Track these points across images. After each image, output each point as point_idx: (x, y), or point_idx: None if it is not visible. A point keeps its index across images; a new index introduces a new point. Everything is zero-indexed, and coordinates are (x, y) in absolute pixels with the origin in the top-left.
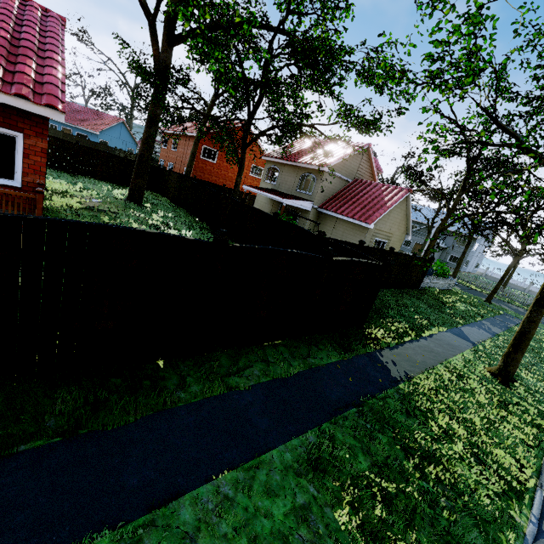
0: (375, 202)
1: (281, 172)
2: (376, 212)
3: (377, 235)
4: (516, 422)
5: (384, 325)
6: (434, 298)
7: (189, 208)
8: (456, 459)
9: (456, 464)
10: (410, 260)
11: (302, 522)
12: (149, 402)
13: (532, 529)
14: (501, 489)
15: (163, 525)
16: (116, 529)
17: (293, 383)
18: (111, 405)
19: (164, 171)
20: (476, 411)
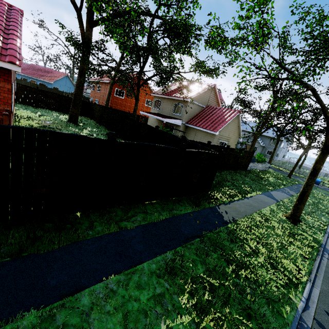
0: (219, 119)
1: (163, 102)
2: (220, 125)
3: (221, 138)
4: (299, 244)
5: (222, 191)
6: (256, 175)
7: (106, 126)
8: (259, 266)
9: (259, 269)
10: (240, 153)
11: (158, 303)
12: (68, 236)
13: (302, 304)
14: (285, 282)
15: (70, 307)
16: (39, 310)
17: (161, 225)
18: (44, 239)
19: (91, 104)
20: (274, 239)
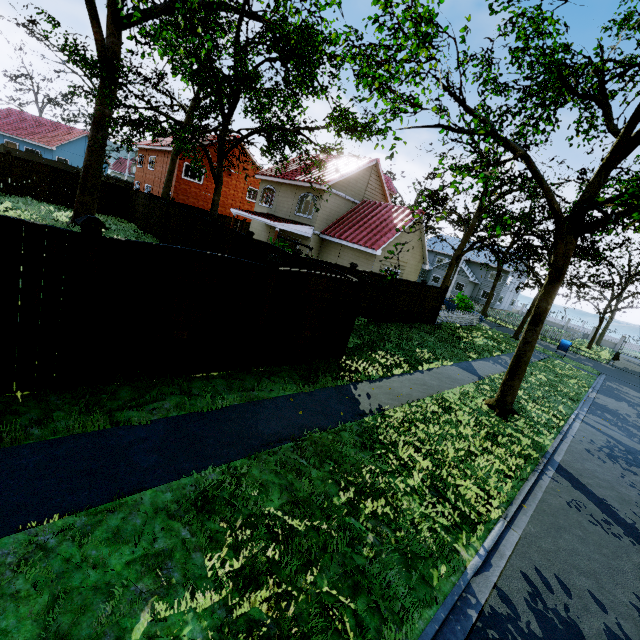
0: (383, 226)
1: (278, 192)
2: (384, 237)
3: (388, 263)
4: (501, 453)
5: (371, 358)
6: (450, 333)
7: (158, 235)
8: (408, 493)
9: (406, 498)
10: (419, 289)
11: (150, 571)
12: None
13: (476, 562)
14: (453, 522)
15: None
16: None
17: (217, 417)
18: None
19: (131, 191)
20: (454, 443)
